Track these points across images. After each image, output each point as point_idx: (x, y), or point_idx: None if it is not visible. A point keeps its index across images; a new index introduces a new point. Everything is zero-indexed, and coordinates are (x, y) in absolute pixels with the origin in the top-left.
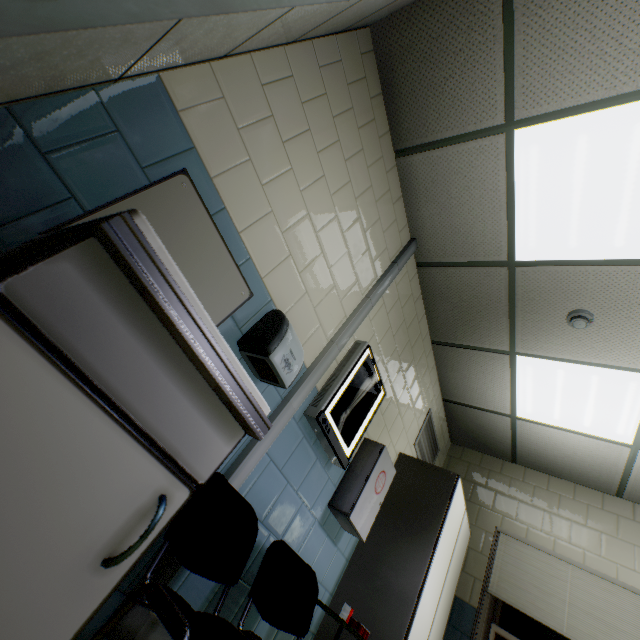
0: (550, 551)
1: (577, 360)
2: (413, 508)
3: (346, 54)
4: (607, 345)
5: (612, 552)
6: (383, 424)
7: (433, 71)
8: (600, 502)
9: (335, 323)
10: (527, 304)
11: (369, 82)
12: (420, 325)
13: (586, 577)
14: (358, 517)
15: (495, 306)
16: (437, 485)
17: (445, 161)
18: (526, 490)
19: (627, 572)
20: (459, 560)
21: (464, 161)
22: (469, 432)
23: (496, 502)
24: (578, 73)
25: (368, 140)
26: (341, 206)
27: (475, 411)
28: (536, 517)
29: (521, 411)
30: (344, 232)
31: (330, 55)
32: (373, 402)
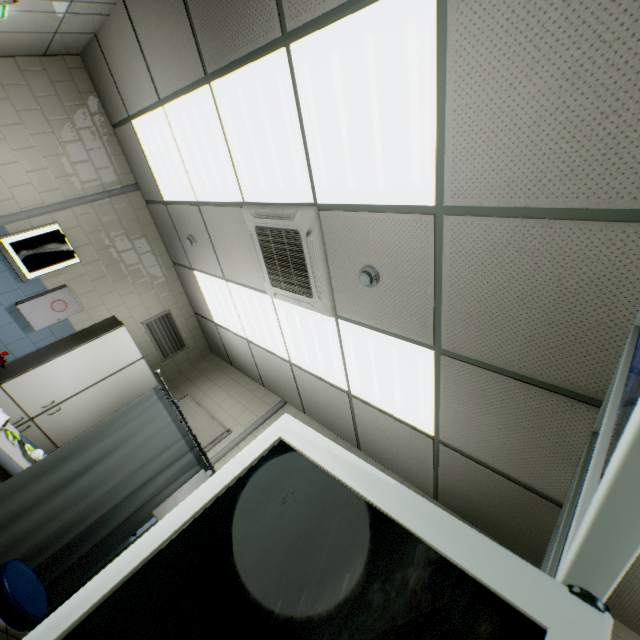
0: (202, 405)
1: (208, 273)
2: (89, 334)
3: (52, 67)
4: (207, 260)
5: (234, 410)
6: (93, 288)
7: (103, 84)
8: (254, 389)
9: (32, 204)
10: (180, 231)
11: (80, 84)
12: (153, 244)
13: (206, 417)
14: (29, 312)
15: (174, 233)
16: (110, 327)
17: (125, 135)
18: (225, 380)
19: (231, 419)
20: (133, 389)
21: (129, 136)
22: (212, 341)
23: (204, 383)
24: (132, 96)
25: (77, 114)
26: (42, 143)
27: (205, 320)
28: (216, 392)
29: (214, 317)
30: (45, 158)
31: (34, 66)
32: (65, 261)
